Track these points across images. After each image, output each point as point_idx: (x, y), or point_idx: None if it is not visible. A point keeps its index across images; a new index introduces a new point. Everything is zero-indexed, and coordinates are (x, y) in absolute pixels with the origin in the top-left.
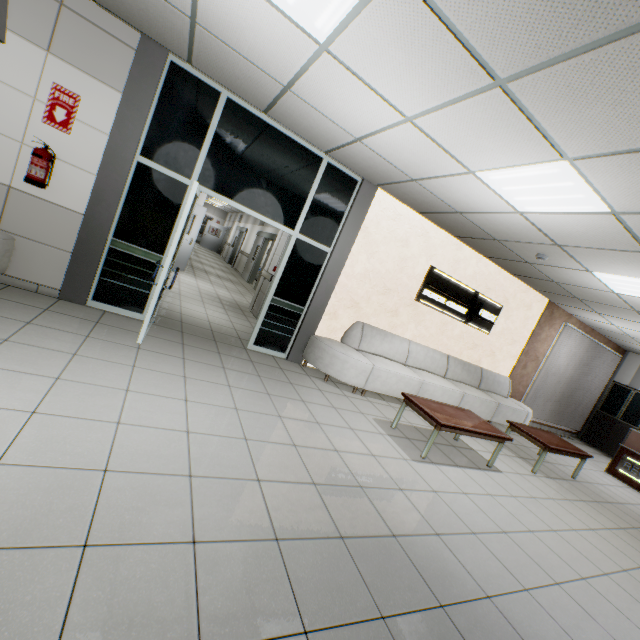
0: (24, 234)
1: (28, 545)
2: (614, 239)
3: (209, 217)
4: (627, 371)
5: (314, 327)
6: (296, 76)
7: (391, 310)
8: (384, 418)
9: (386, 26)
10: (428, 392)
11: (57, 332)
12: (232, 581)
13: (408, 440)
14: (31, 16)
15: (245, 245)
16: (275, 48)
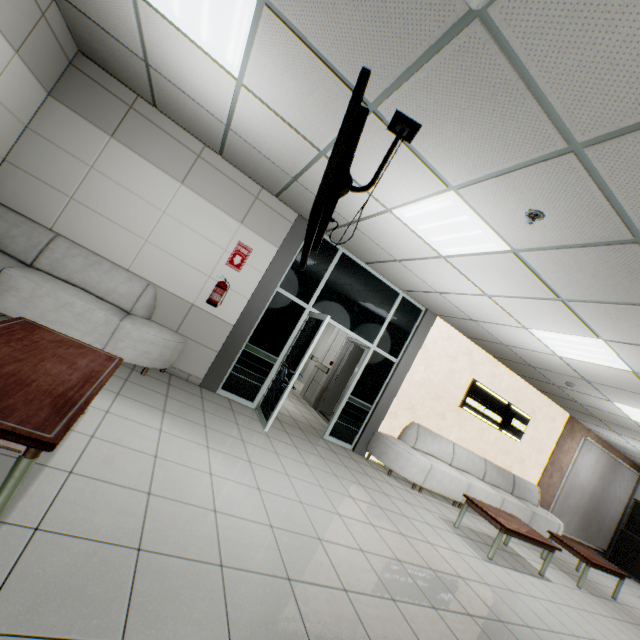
0: (191, 337)
1: (321, 584)
2: (633, 386)
3: None
4: None
5: (378, 424)
6: (410, 258)
7: (439, 413)
8: (445, 516)
9: (494, 263)
10: (474, 494)
11: (221, 419)
12: (427, 630)
13: (471, 540)
14: (237, 204)
15: None
16: (404, 247)
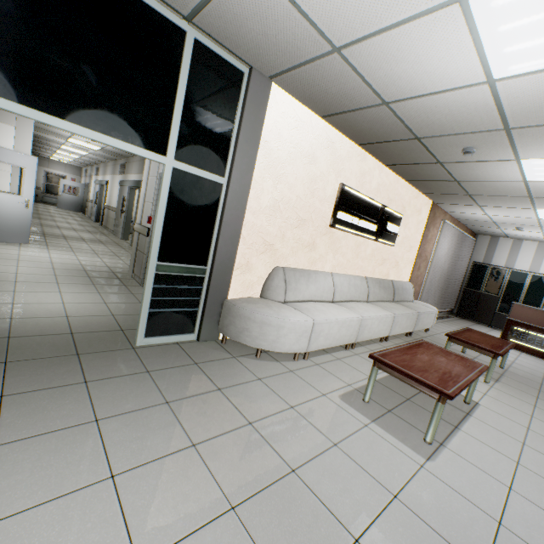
0: None
1: None
2: None
3: (61, 175)
4: (480, 251)
5: (225, 289)
6: None
7: (308, 244)
8: (347, 387)
9: None
10: (367, 327)
11: None
12: None
13: (392, 415)
14: None
15: (109, 199)
16: None
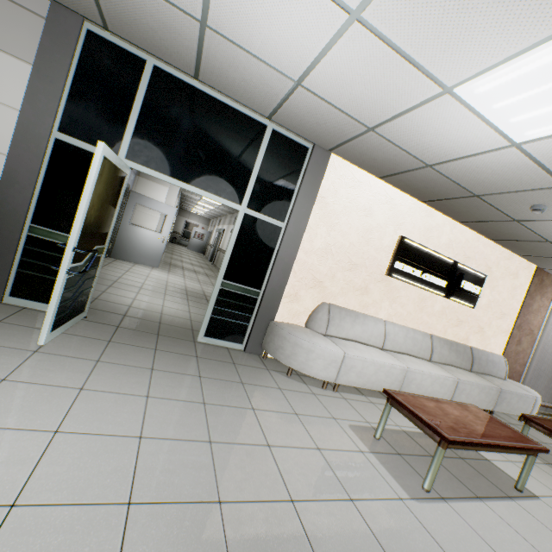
0: None
1: None
2: None
3: (195, 224)
4: None
5: (273, 312)
6: None
7: (360, 287)
8: (364, 423)
9: None
10: (415, 381)
11: None
12: None
13: (400, 457)
14: None
15: (222, 243)
16: None
